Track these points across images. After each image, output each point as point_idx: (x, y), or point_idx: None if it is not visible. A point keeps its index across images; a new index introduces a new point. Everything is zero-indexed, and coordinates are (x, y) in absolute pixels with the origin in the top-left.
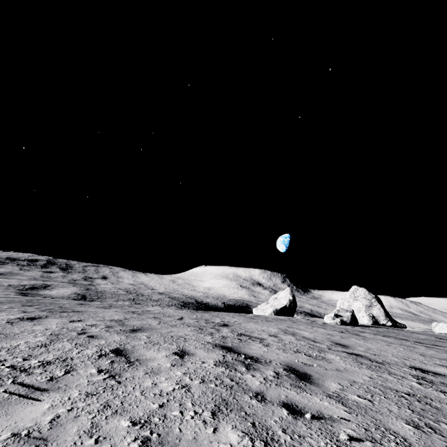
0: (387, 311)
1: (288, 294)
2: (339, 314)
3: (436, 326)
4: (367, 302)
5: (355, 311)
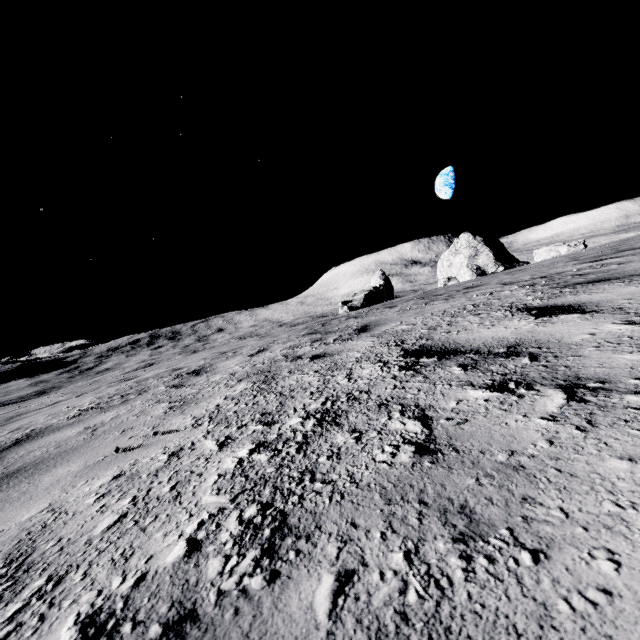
0: (503, 252)
1: (378, 279)
2: (351, 300)
3: (536, 255)
4: (471, 252)
5: (457, 269)
